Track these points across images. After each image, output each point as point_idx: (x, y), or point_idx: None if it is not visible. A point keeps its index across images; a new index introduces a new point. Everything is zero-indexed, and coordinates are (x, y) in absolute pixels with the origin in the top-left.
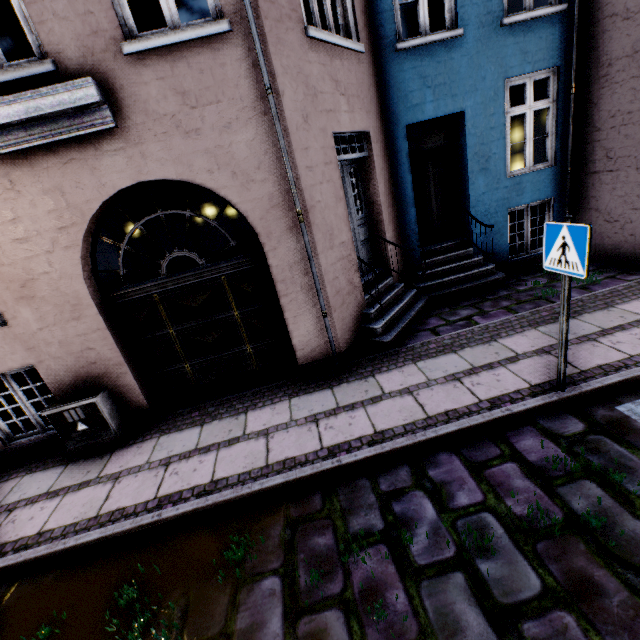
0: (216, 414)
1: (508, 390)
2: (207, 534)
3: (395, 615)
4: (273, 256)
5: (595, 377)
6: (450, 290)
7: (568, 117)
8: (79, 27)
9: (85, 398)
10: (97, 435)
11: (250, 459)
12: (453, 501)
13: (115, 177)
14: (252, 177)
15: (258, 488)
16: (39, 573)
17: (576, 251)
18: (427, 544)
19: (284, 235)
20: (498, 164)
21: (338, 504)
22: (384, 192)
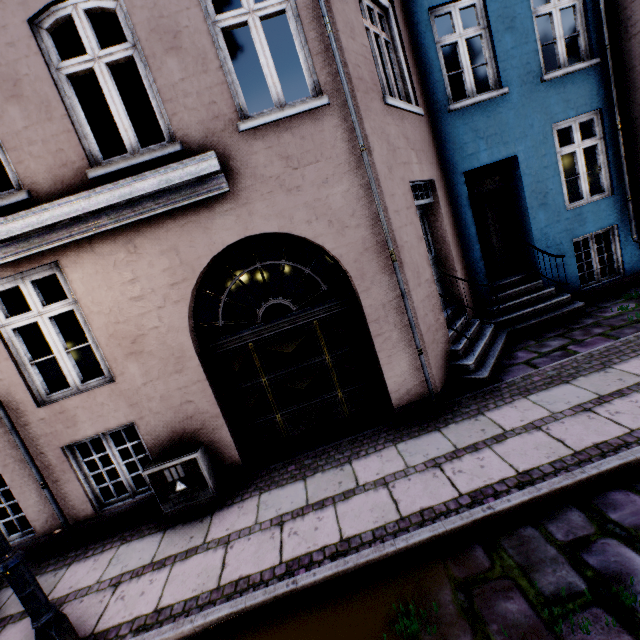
0: (316, 466)
1: None
2: (358, 604)
3: None
4: (367, 296)
5: None
6: (528, 323)
7: (618, 150)
8: (204, 114)
9: (186, 454)
10: (194, 495)
11: (378, 512)
12: None
13: (224, 234)
14: (346, 224)
15: (404, 544)
16: None
17: None
18: None
19: (377, 275)
20: (556, 198)
21: (510, 560)
22: (450, 233)
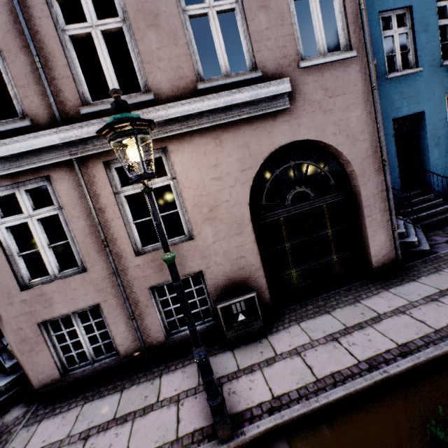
0: (331, 305)
1: None
2: (445, 382)
3: None
4: (364, 189)
5: None
6: (431, 220)
7: None
8: (277, 54)
9: (247, 293)
10: (249, 324)
11: (413, 328)
12: None
13: (280, 138)
14: (357, 138)
15: None
16: (309, 429)
17: None
18: None
19: (372, 174)
20: (444, 141)
21: None
22: None
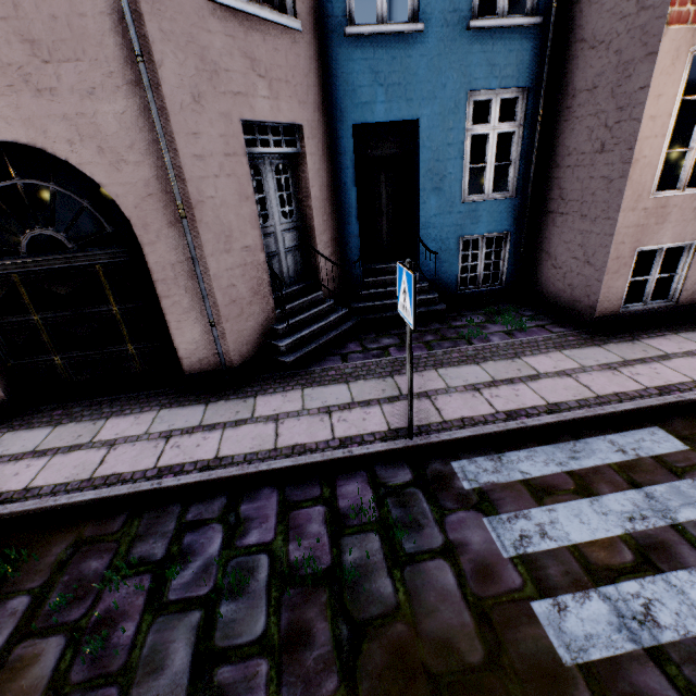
0: (78, 416)
1: (366, 431)
2: None
3: (113, 647)
4: (152, 251)
5: (451, 429)
6: (384, 315)
7: (534, 146)
8: None
9: None
10: None
11: (78, 470)
12: (243, 539)
13: None
14: (124, 157)
15: (64, 502)
16: None
17: (409, 299)
18: (190, 579)
19: (164, 229)
20: (453, 186)
21: (136, 528)
22: (319, 197)
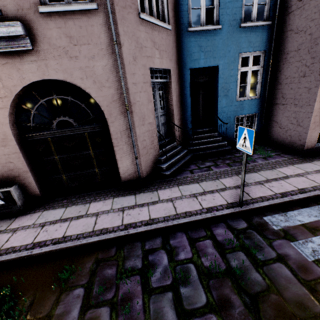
0: (75, 202)
1: (217, 204)
2: (54, 264)
3: (134, 311)
4: (112, 125)
5: (257, 202)
6: (204, 152)
7: (267, 75)
8: None
9: (4, 188)
10: (10, 207)
11: (85, 227)
12: (177, 256)
13: (30, 75)
14: (104, 84)
15: (85, 242)
16: None
17: (249, 141)
18: (159, 277)
19: (118, 116)
20: (233, 94)
21: (123, 253)
22: (176, 100)
